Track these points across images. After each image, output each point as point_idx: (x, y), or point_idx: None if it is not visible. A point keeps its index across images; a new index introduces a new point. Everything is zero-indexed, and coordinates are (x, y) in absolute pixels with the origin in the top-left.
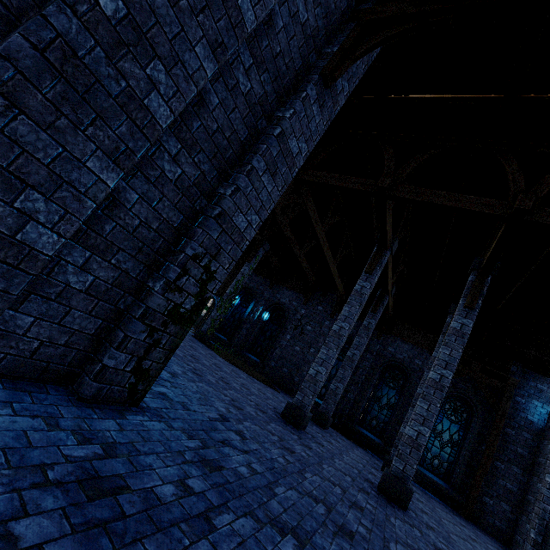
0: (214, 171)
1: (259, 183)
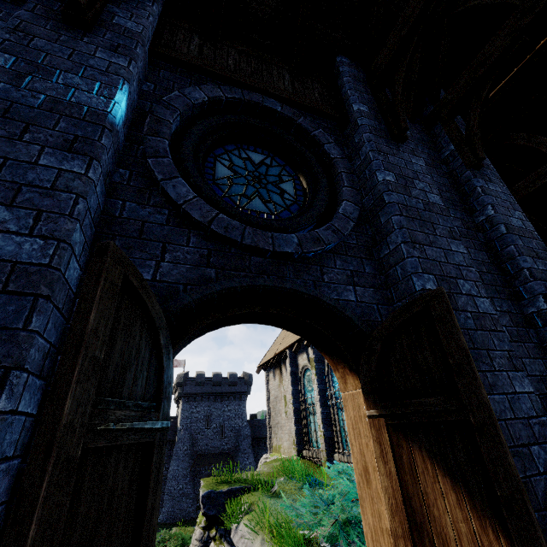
0: (508, 302)
1: (542, 274)
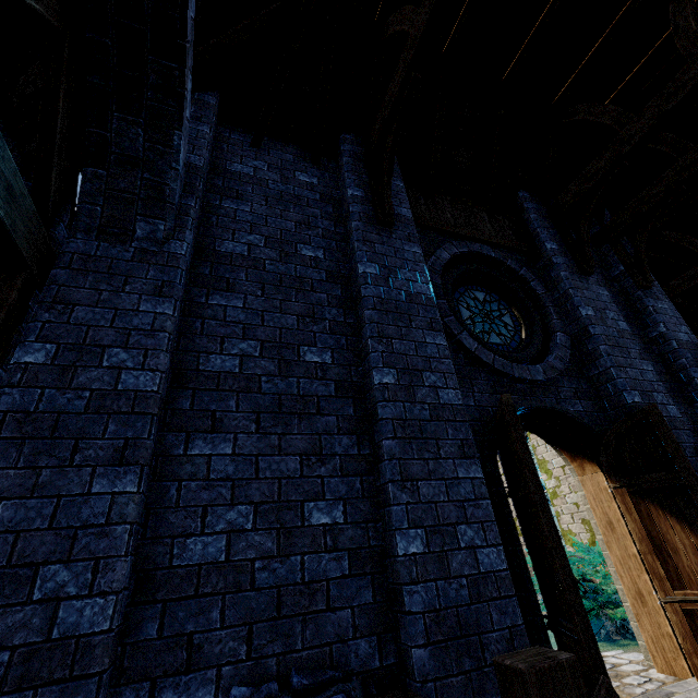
0: (684, 405)
1: None
